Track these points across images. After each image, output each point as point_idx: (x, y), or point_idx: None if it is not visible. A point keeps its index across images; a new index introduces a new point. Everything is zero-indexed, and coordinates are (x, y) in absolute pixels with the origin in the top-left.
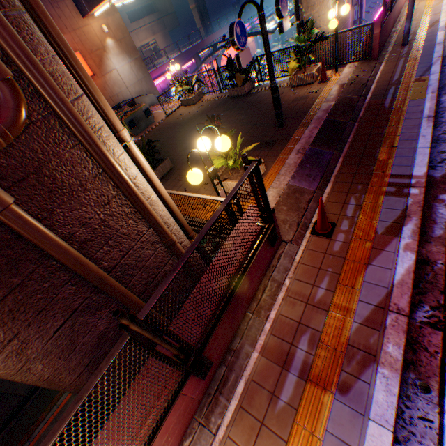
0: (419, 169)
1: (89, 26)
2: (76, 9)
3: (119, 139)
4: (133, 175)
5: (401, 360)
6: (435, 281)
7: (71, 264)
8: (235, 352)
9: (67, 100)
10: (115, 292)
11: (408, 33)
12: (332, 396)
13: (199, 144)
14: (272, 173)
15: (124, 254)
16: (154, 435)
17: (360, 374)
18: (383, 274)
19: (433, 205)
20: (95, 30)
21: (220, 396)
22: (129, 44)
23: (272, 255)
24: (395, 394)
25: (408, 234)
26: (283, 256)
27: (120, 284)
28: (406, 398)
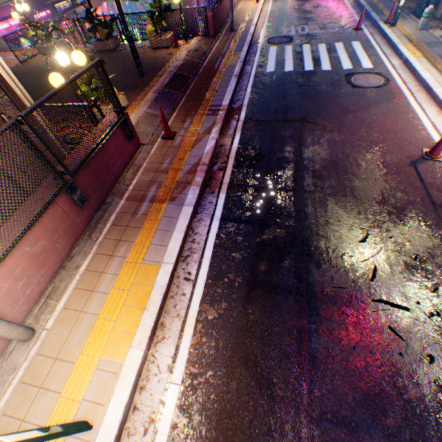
0: (225, 102)
1: None
2: None
3: None
4: None
5: (201, 182)
6: (225, 153)
7: None
8: (109, 204)
9: None
10: None
11: (233, 23)
12: (167, 204)
13: (58, 58)
14: (135, 106)
15: None
16: (45, 211)
17: (182, 192)
18: (199, 151)
19: (231, 121)
20: None
21: (99, 224)
22: None
23: (134, 151)
24: (197, 194)
25: (214, 132)
26: (142, 153)
27: None
28: (204, 198)
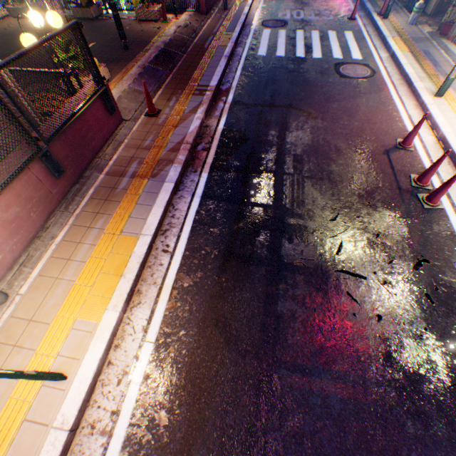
0: (214, 83)
1: None
2: None
3: None
4: None
5: (184, 160)
6: (210, 134)
7: None
8: (87, 178)
9: None
10: None
11: (226, 0)
12: (148, 180)
13: (31, 17)
14: (117, 80)
15: None
16: (18, 175)
17: (164, 169)
18: (184, 130)
19: (218, 103)
20: None
21: (76, 197)
22: None
23: (116, 127)
24: (179, 171)
25: (200, 113)
26: (124, 129)
27: None
28: (187, 177)
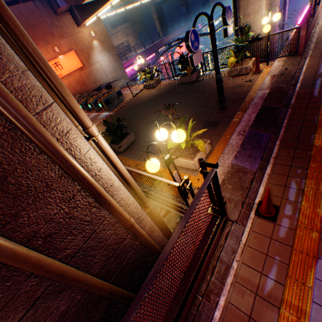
0: None
1: (82, 32)
2: (73, 21)
3: (88, 134)
4: (98, 168)
5: None
6: None
7: (30, 269)
8: None
9: (29, 115)
10: (74, 282)
11: None
12: None
13: (157, 135)
14: (216, 151)
15: (87, 238)
16: None
17: None
18: None
19: None
20: (86, 35)
21: None
22: (109, 44)
23: (220, 234)
24: None
25: None
26: (229, 236)
27: (80, 272)
28: None
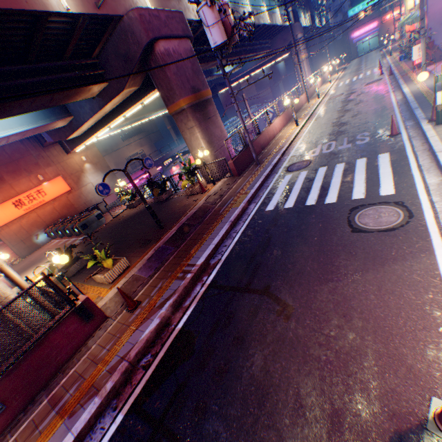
0: (201, 260)
1: (72, 158)
2: (63, 150)
3: None
4: None
5: (108, 390)
6: (164, 337)
7: None
8: (36, 401)
9: None
10: None
11: (256, 159)
12: (64, 420)
13: (53, 259)
14: (134, 265)
15: None
16: None
17: (85, 403)
18: (138, 335)
19: (197, 284)
20: (77, 160)
21: (9, 433)
22: (103, 164)
23: (95, 328)
24: (92, 412)
25: (166, 306)
26: (102, 328)
27: None
28: (103, 416)
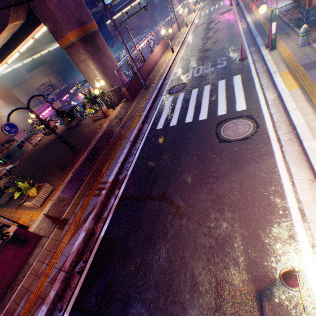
0: (112, 177)
1: None
2: None
3: None
4: None
5: (52, 298)
6: (91, 245)
7: None
8: None
9: None
10: None
11: (145, 84)
12: None
13: None
14: (58, 188)
15: None
16: None
17: (35, 312)
18: (70, 248)
19: (111, 198)
20: None
21: None
22: (13, 98)
23: (33, 248)
24: None
25: (89, 220)
26: (39, 246)
27: None
28: None
